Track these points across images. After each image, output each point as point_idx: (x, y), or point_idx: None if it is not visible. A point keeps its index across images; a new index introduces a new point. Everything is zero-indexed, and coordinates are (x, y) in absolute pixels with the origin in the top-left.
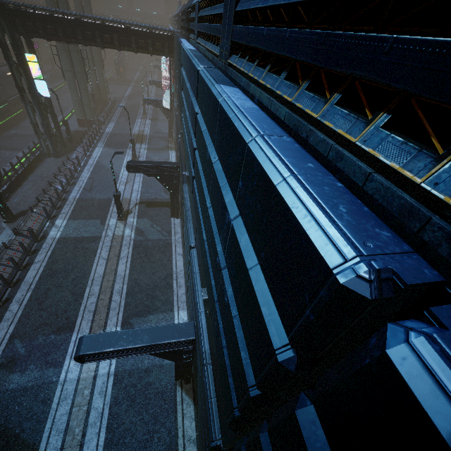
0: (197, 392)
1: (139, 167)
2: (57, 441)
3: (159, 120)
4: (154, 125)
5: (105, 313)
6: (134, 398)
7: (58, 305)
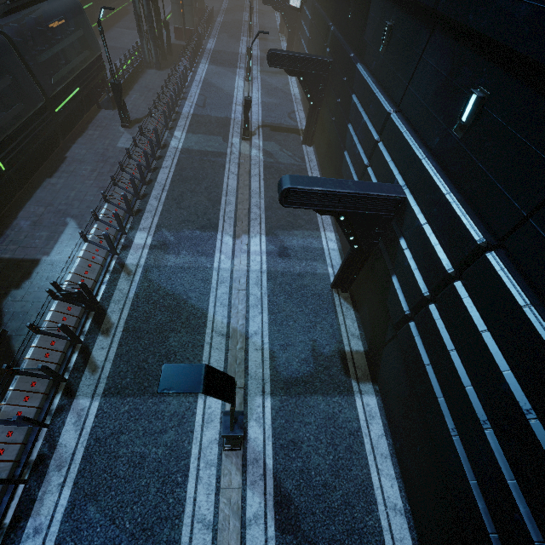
0: (396, 260)
1: (283, 58)
2: (223, 311)
3: (269, 41)
4: (264, 45)
5: (246, 221)
6: (290, 294)
7: (197, 207)
